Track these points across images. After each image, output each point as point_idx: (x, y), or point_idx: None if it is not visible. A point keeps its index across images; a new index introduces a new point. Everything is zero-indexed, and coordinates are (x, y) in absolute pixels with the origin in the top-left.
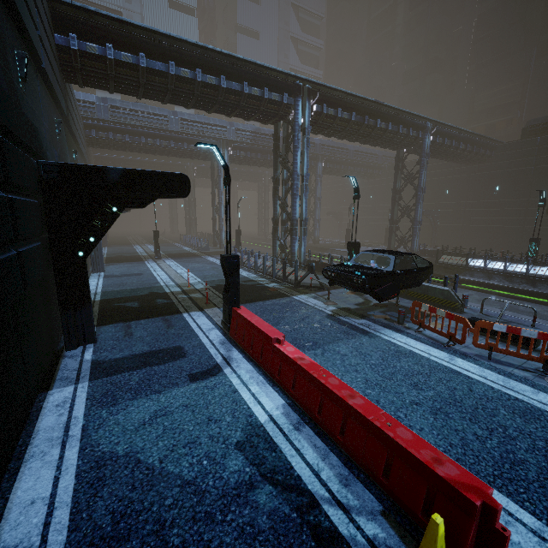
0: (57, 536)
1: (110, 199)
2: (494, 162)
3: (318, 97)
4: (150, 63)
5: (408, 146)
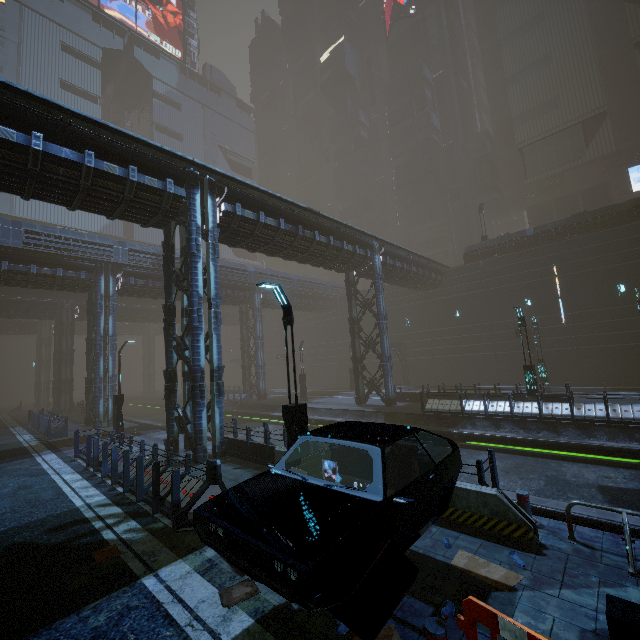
0: None
1: None
2: (446, 287)
3: (226, 192)
4: None
5: (358, 267)
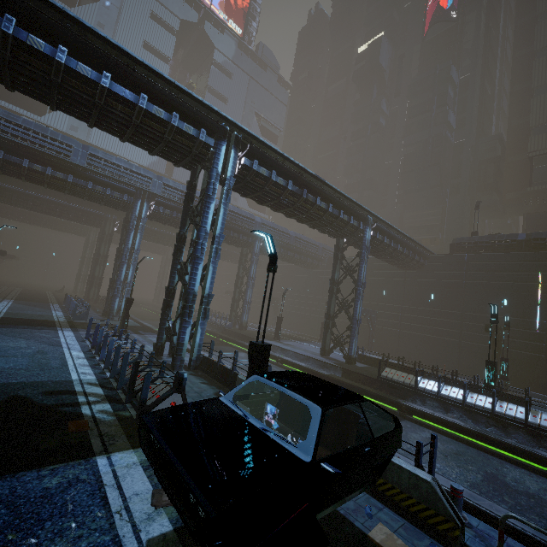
0: None
1: None
2: (427, 270)
3: (248, 149)
4: None
5: (349, 236)
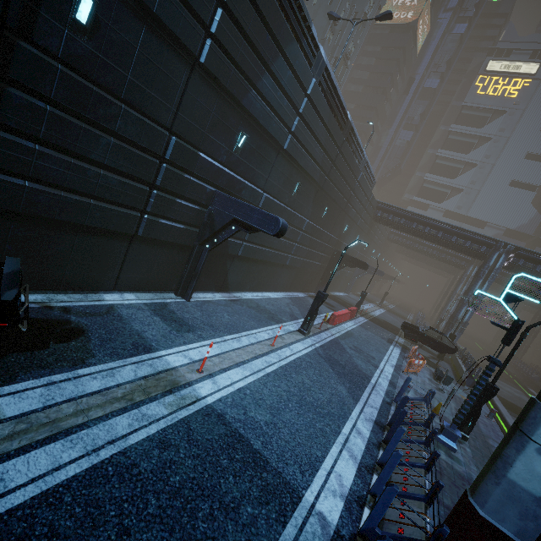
0: (296, 296)
1: (344, 262)
2: None
3: (516, 253)
4: (405, 222)
5: None
